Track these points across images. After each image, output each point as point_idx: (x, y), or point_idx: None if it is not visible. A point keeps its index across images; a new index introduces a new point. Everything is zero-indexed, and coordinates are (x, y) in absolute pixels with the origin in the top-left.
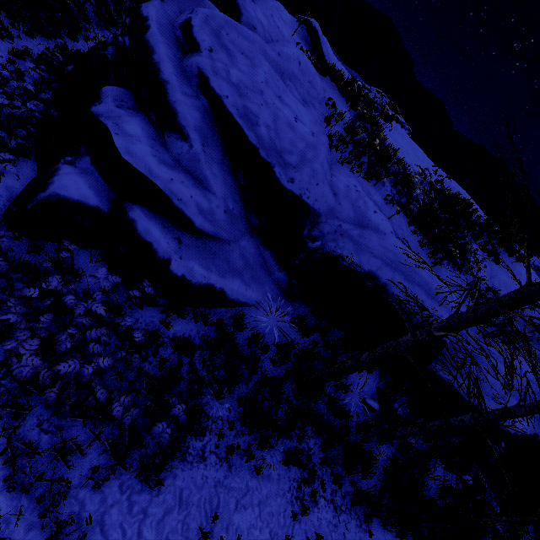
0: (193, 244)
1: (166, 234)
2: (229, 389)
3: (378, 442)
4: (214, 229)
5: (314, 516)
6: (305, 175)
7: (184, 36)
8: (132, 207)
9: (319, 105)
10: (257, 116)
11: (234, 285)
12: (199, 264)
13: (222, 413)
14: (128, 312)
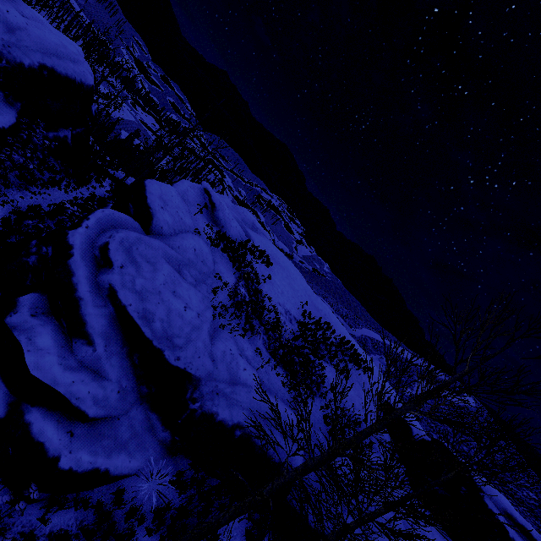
0: (84, 432)
1: (60, 431)
2: None
3: None
4: (106, 412)
5: None
6: (189, 353)
7: (101, 255)
8: (30, 409)
9: (209, 277)
10: (154, 313)
11: (119, 461)
12: (87, 451)
13: None
14: (5, 517)
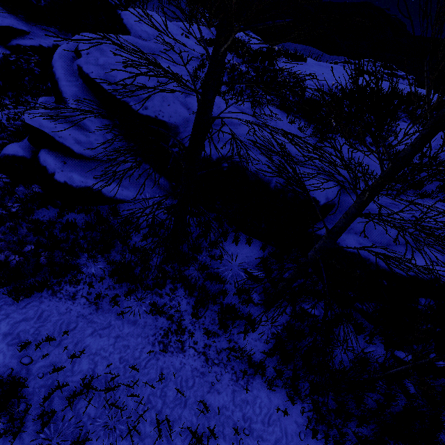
0: (76, 164)
1: (56, 160)
2: (106, 257)
3: (265, 308)
4: (93, 153)
5: (176, 360)
6: (156, 102)
7: (76, 54)
8: (40, 151)
9: (196, 63)
10: (115, 76)
11: (110, 187)
12: (78, 174)
13: (97, 272)
14: (40, 212)
